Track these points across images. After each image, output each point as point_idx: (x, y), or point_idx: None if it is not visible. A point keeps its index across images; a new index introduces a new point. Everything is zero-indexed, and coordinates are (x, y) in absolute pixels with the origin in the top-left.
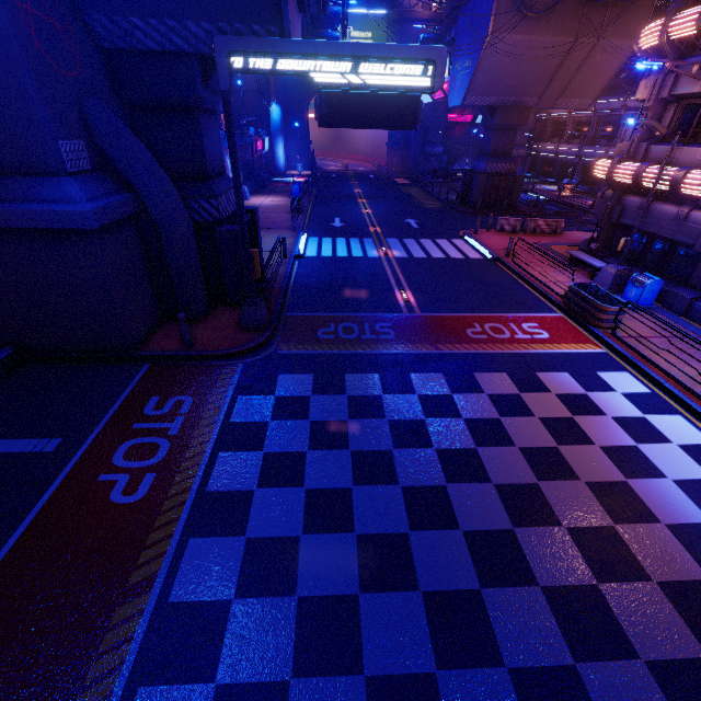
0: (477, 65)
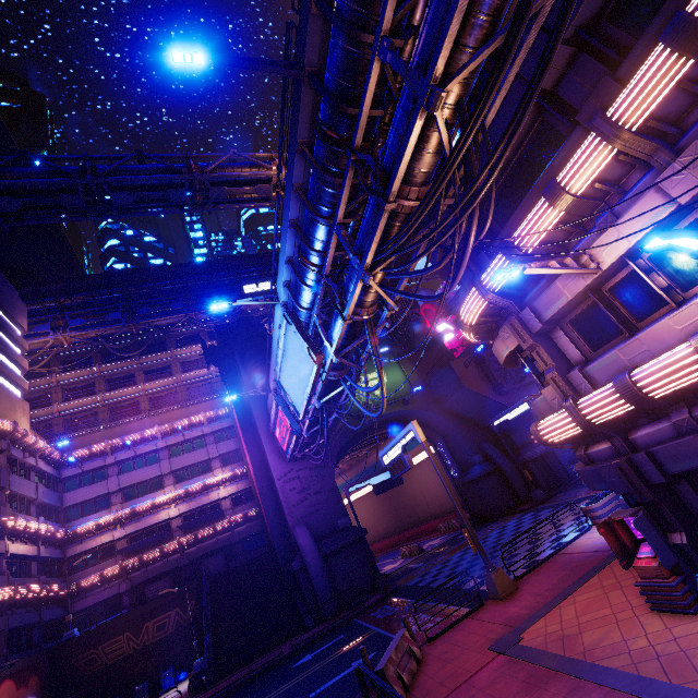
0: None
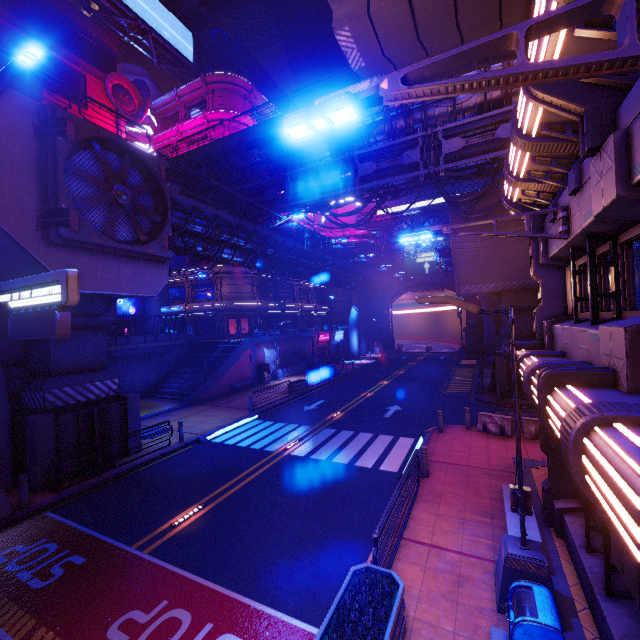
0: (453, 261)
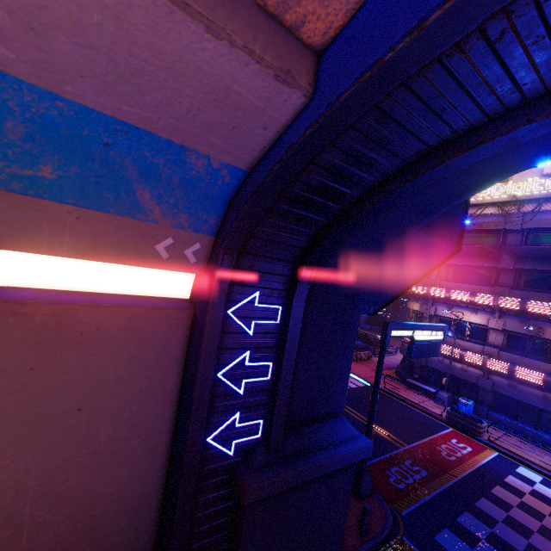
0: None
